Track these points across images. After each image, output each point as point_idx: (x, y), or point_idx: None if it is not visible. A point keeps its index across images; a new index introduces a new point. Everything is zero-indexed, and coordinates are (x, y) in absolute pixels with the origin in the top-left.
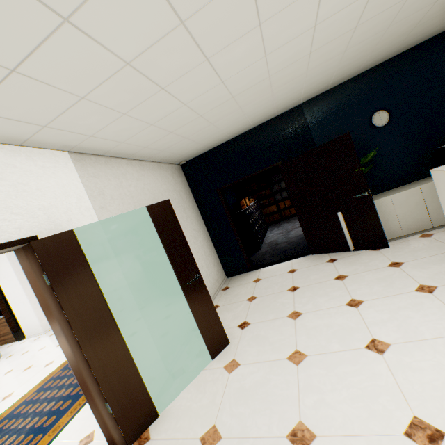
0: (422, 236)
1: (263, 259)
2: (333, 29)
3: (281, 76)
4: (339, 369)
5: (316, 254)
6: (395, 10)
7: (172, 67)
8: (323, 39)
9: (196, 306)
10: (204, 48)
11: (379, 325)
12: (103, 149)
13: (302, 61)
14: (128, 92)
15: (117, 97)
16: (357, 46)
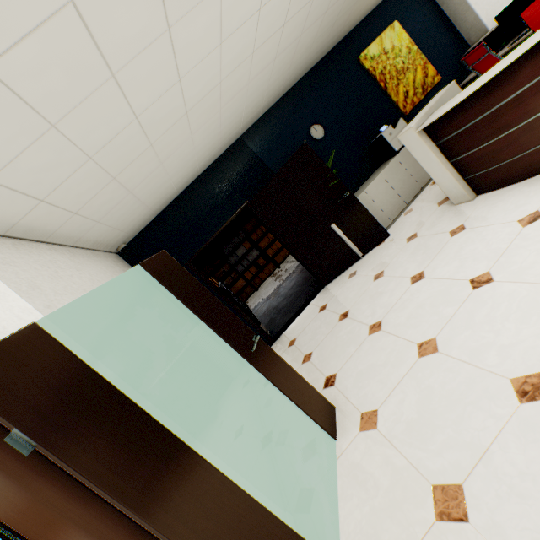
0: (405, 214)
1: (276, 325)
2: (270, 21)
3: (230, 85)
4: (478, 318)
5: (330, 283)
6: (306, 13)
7: (129, 31)
8: (263, 33)
9: (277, 377)
10: (167, 4)
11: (460, 270)
12: (6, 217)
13: (246, 64)
14: (64, 72)
15: (46, 81)
16: (282, 55)
